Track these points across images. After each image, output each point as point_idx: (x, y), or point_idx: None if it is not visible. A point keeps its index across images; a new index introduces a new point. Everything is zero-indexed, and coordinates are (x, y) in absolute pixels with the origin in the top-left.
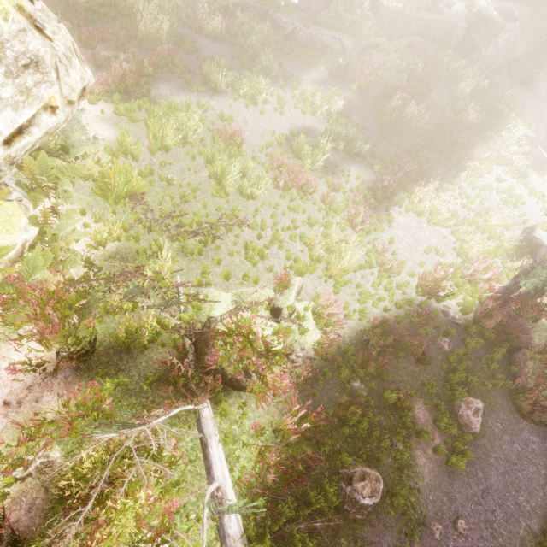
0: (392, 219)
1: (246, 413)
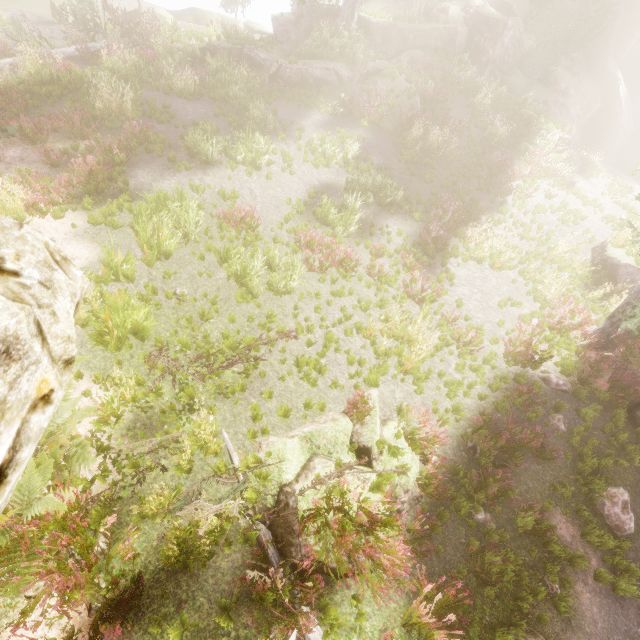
0: (453, 275)
1: (363, 612)
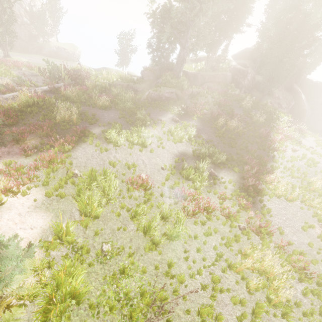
0: (270, 210)
1: None
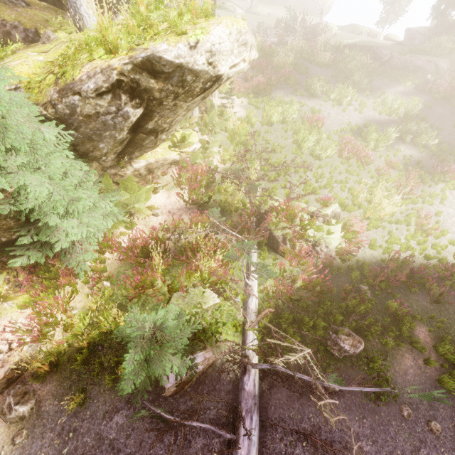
0: (445, 197)
1: (277, 263)
